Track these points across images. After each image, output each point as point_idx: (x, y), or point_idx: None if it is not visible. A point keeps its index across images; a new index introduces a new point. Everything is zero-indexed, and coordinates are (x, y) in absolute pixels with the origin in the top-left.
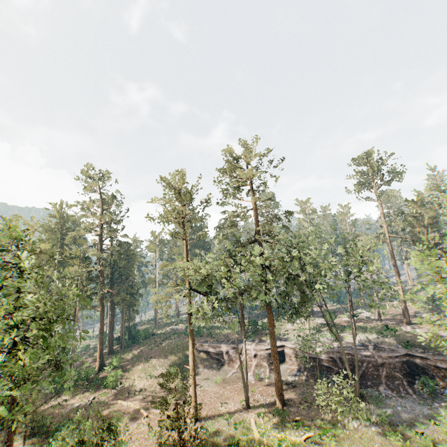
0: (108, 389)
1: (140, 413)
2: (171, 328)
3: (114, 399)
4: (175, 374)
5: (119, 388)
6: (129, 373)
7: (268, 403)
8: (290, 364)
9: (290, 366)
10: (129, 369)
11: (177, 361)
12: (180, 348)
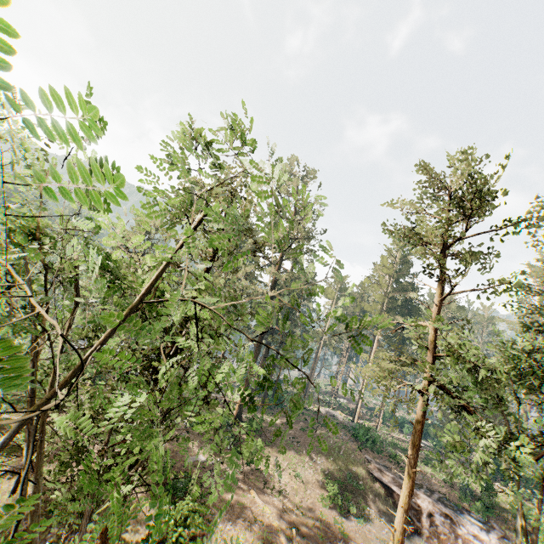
0: (240, 458)
1: (279, 538)
2: (327, 411)
3: (246, 482)
4: (334, 496)
5: (253, 466)
6: (268, 449)
7: None
8: None
9: None
10: (269, 443)
11: (336, 472)
12: (343, 453)
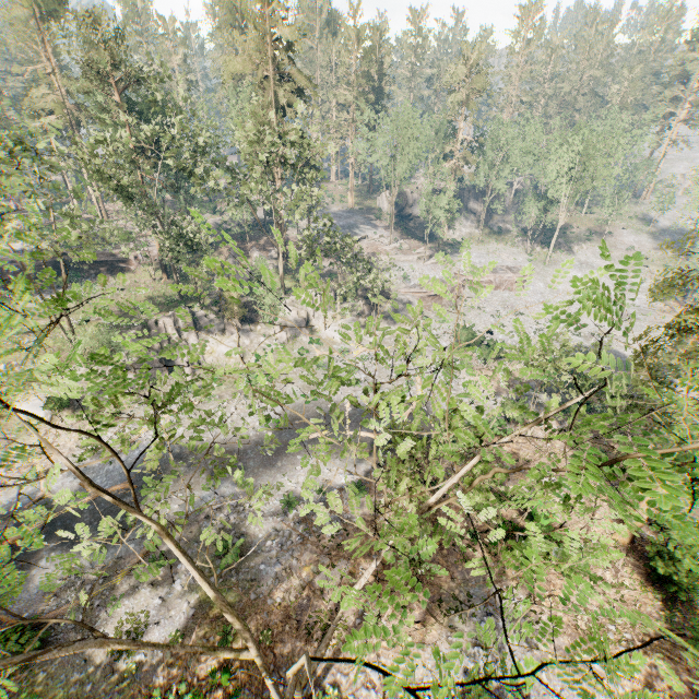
0: None
1: None
2: None
3: None
4: None
5: None
6: None
7: None
8: None
9: None
10: None
11: None
12: None
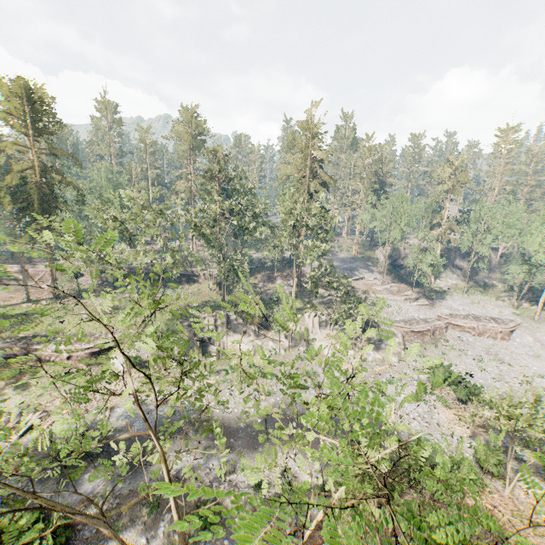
0: None
1: None
2: None
3: None
4: None
5: None
6: None
7: (49, 298)
8: (87, 277)
9: (86, 278)
10: None
11: None
12: None
